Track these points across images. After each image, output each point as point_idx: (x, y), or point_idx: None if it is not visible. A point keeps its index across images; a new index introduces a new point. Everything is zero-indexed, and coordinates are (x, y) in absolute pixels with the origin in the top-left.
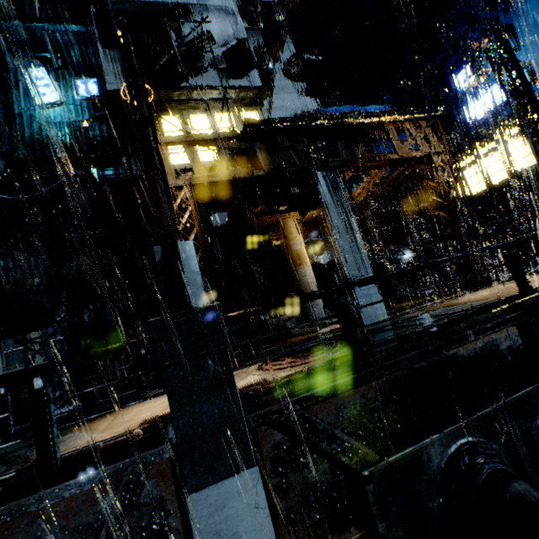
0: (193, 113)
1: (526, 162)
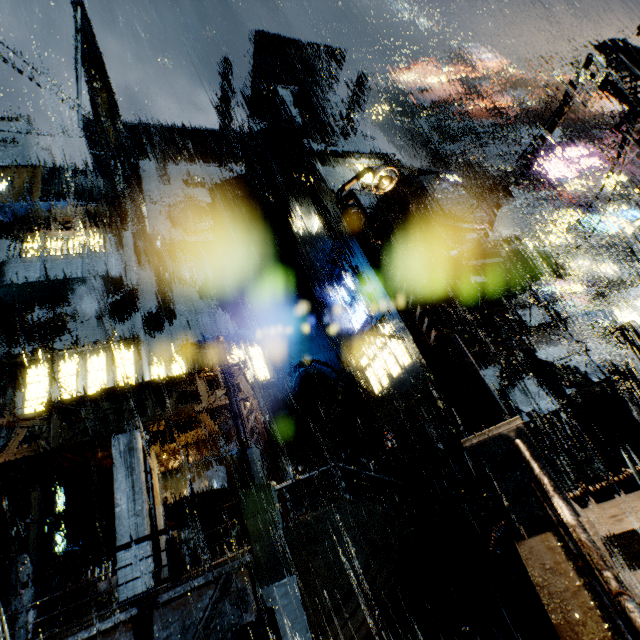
0: (64, 361)
1: (395, 370)
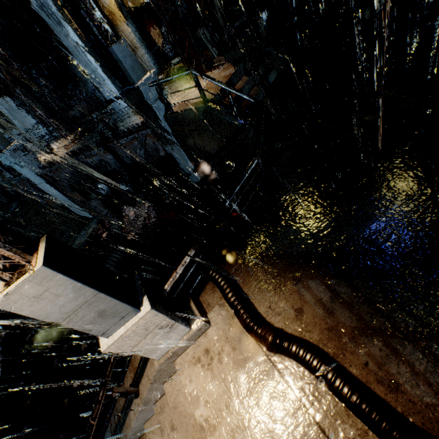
0: None
1: None
